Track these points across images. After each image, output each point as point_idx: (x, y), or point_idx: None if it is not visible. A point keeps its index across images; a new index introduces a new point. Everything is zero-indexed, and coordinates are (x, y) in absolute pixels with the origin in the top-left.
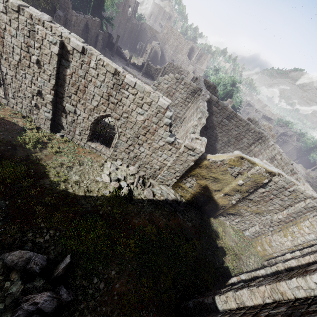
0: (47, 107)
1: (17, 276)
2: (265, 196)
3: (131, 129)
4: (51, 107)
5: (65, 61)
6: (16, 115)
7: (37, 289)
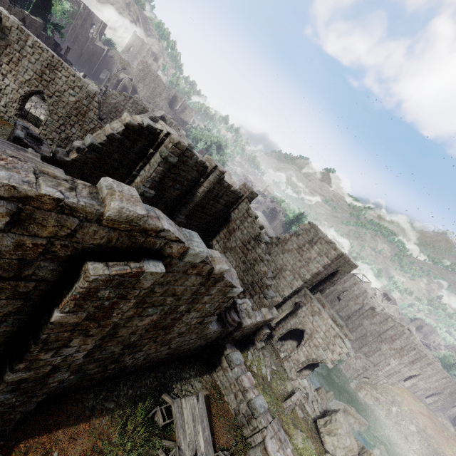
0: None
1: None
2: None
3: (63, 108)
4: None
5: (1, 33)
6: None
7: None
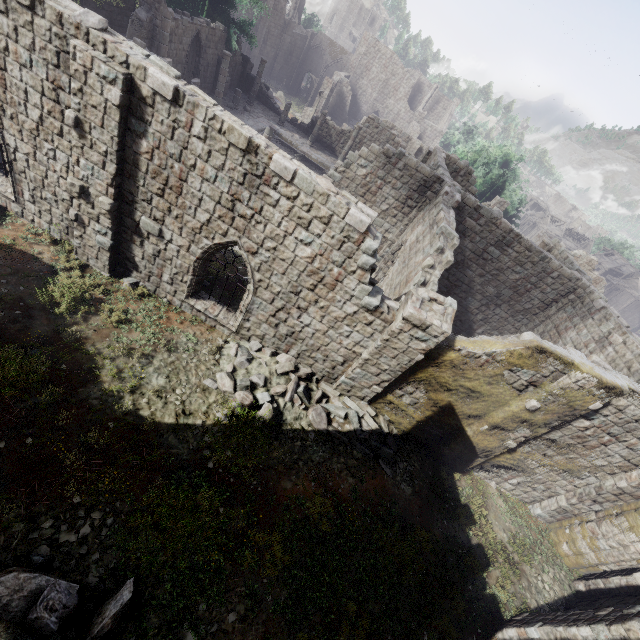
0: (102, 224)
1: (6, 638)
2: (589, 437)
3: (283, 275)
4: (110, 224)
5: (136, 121)
6: (38, 239)
7: None
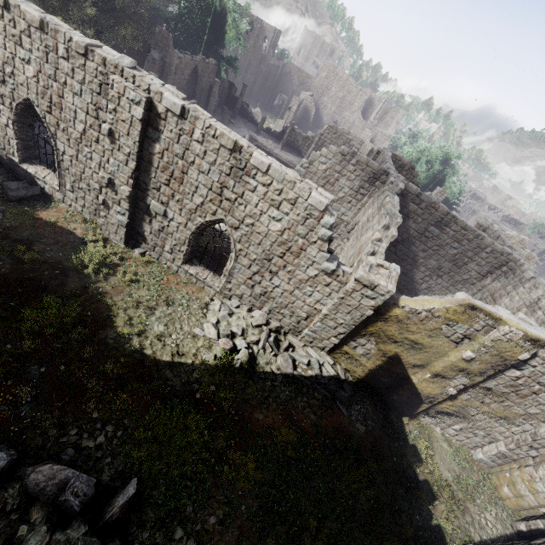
0: (122, 206)
1: (41, 514)
2: (521, 386)
3: (258, 245)
4: (128, 206)
5: (152, 130)
6: (74, 218)
7: (73, 543)
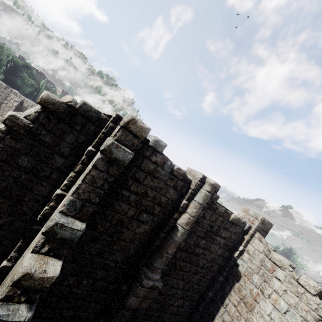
0: None
1: None
2: None
3: None
4: None
5: (19, 111)
6: None
7: None
